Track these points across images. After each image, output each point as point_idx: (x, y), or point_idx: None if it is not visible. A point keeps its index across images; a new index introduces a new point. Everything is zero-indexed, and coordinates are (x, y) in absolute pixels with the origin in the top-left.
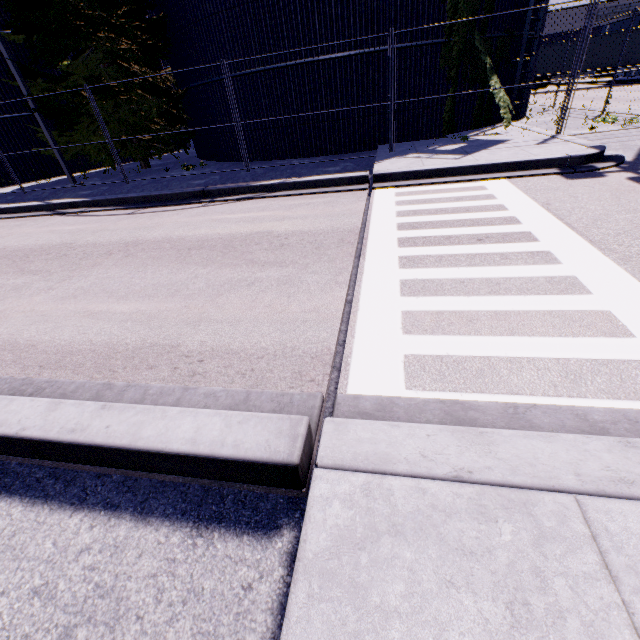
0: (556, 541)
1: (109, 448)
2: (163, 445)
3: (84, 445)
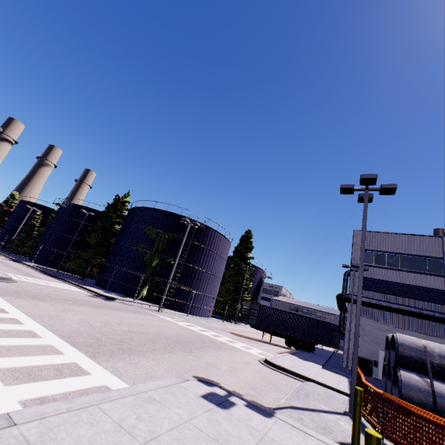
0: None
1: None
2: None
3: None
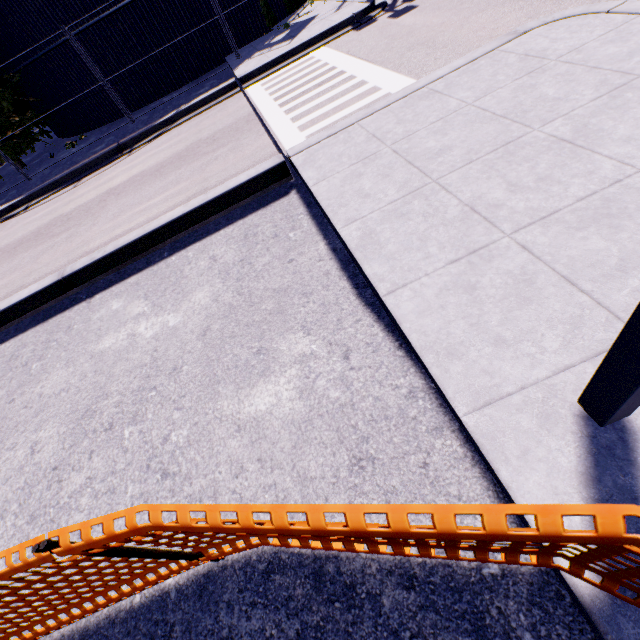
0: (352, 131)
1: (221, 196)
2: (240, 182)
3: (211, 201)
